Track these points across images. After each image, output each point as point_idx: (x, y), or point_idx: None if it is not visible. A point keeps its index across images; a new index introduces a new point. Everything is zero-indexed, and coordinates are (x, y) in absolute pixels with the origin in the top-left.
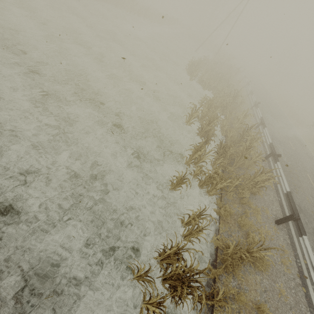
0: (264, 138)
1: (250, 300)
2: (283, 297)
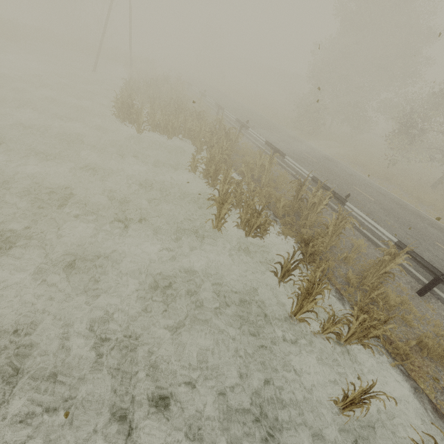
0: (290, 168)
1: None
2: None
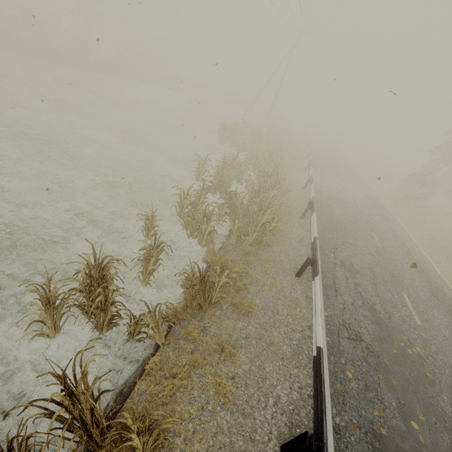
0: (315, 197)
1: (216, 343)
2: (274, 347)
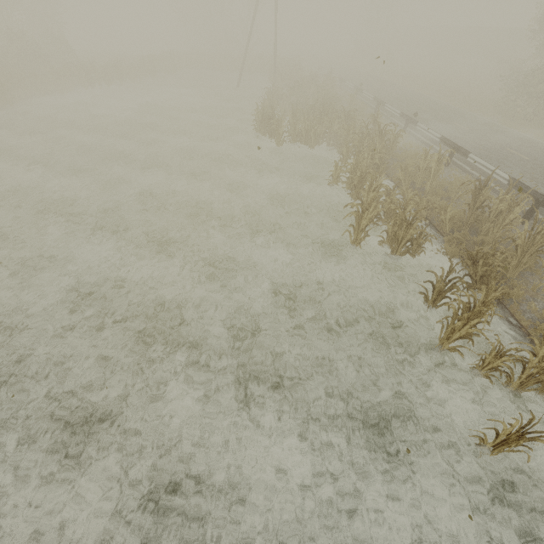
0: (476, 172)
1: None
2: None
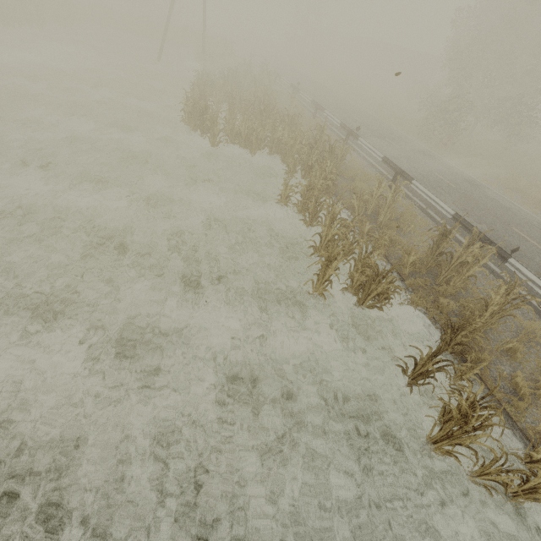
0: (417, 198)
1: None
2: None
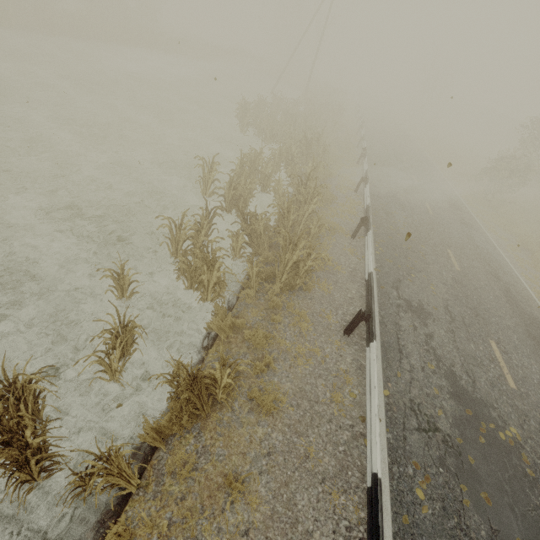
0: (371, 202)
1: (222, 473)
2: (311, 461)
